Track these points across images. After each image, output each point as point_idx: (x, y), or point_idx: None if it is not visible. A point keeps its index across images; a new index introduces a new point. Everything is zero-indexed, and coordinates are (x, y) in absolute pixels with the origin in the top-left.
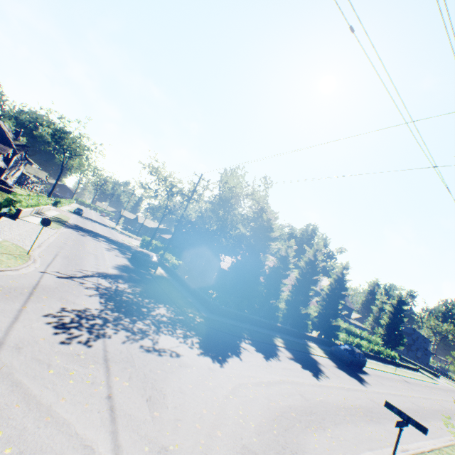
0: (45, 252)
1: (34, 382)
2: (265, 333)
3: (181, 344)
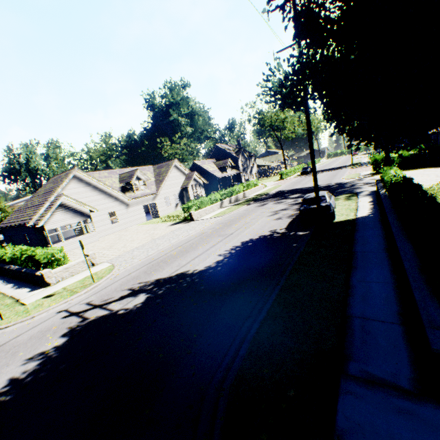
0: (138, 265)
1: None
2: None
3: None
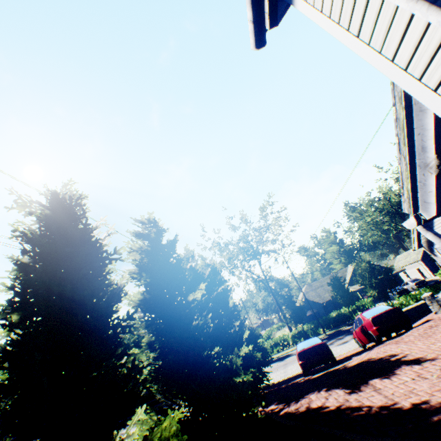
0: None
1: None
2: None
3: None
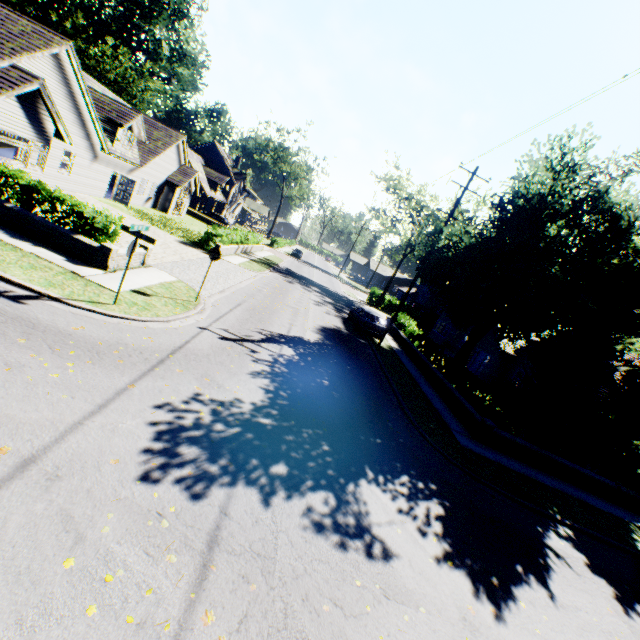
0: (225, 300)
1: (6, 594)
2: (605, 511)
3: (399, 517)
